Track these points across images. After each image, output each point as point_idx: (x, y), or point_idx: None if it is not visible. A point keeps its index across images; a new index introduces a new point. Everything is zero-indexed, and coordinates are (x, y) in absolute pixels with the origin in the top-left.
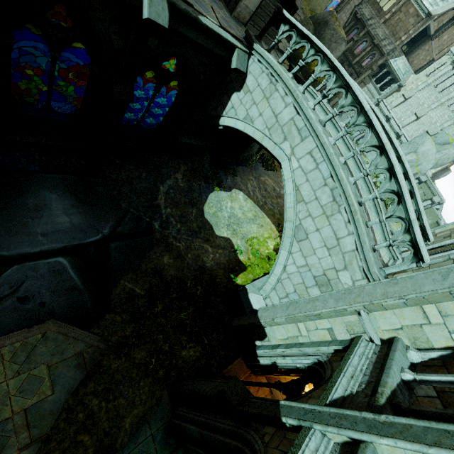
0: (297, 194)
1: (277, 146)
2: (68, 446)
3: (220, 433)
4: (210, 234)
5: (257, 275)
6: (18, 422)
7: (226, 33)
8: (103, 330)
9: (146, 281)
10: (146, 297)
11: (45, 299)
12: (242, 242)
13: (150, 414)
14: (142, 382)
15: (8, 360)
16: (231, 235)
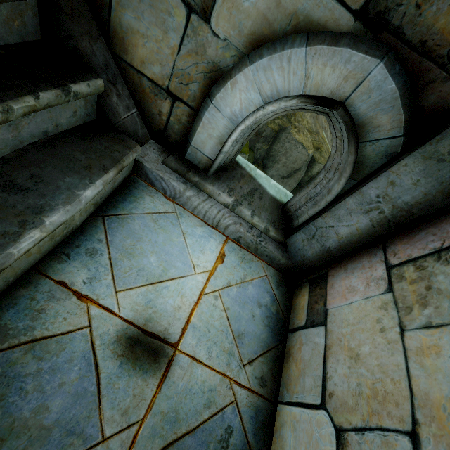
0: None
1: None
2: None
3: None
4: None
5: None
6: None
7: None
8: None
9: None
10: None
11: None
12: None
13: None
14: None
15: None
16: None
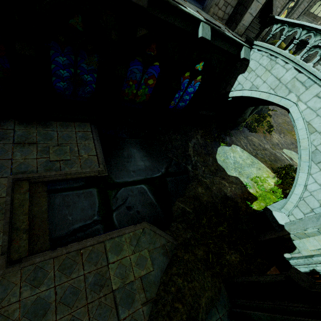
0: (309, 128)
1: (283, 98)
2: (169, 309)
3: (294, 315)
4: (224, 174)
5: (268, 203)
6: (138, 285)
7: (237, 39)
8: (173, 233)
9: (191, 203)
10: (193, 214)
11: (138, 209)
12: (248, 180)
13: (216, 300)
14: (206, 273)
15: (128, 242)
16: (238, 175)
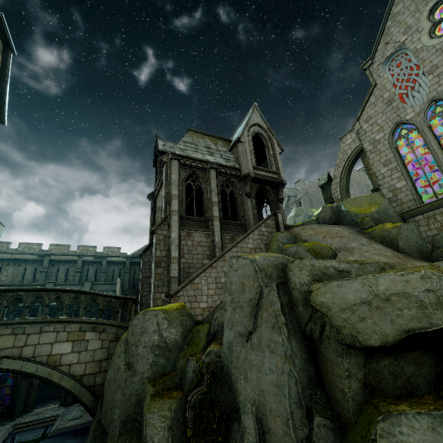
0: None
1: None
2: None
3: None
4: None
5: None
6: None
7: None
8: None
9: None
10: None
11: None
12: None
13: None
14: None
15: None
16: None
